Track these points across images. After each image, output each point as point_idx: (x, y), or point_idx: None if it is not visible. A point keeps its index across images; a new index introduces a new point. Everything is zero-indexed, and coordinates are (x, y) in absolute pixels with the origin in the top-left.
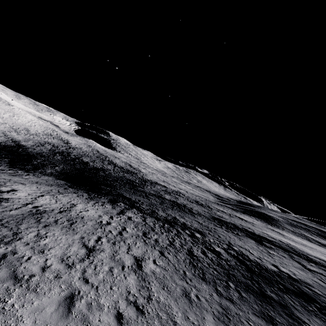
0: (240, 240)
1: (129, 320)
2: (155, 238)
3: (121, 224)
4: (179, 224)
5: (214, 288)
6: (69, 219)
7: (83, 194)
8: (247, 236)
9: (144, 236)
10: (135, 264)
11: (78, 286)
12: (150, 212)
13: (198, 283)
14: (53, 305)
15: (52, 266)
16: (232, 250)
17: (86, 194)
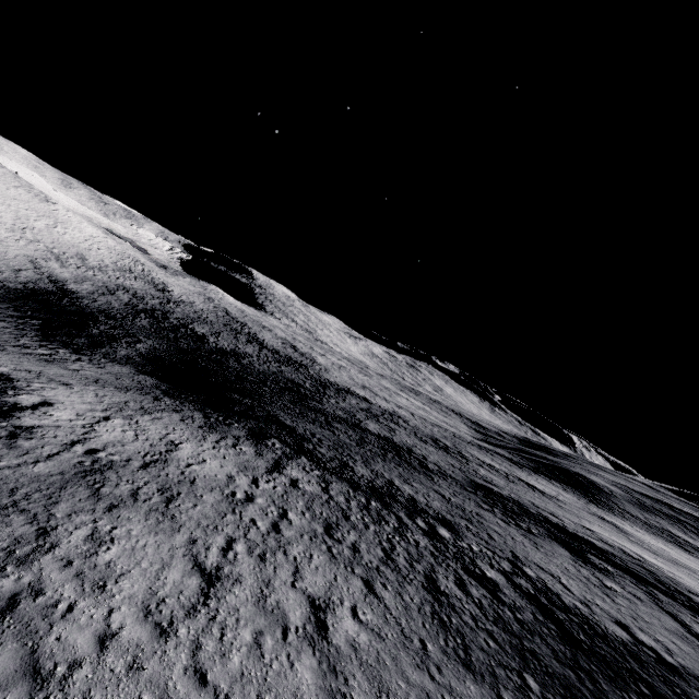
0: (537, 547)
1: None
2: (351, 540)
3: (278, 502)
4: (400, 502)
5: (495, 694)
6: (163, 486)
7: (194, 416)
8: (550, 537)
9: (328, 536)
10: (311, 619)
11: (183, 695)
12: (336, 465)
13: (457, 680)
14: None
15: (122, 631)
16: (523, 578)
17: (200, 416)
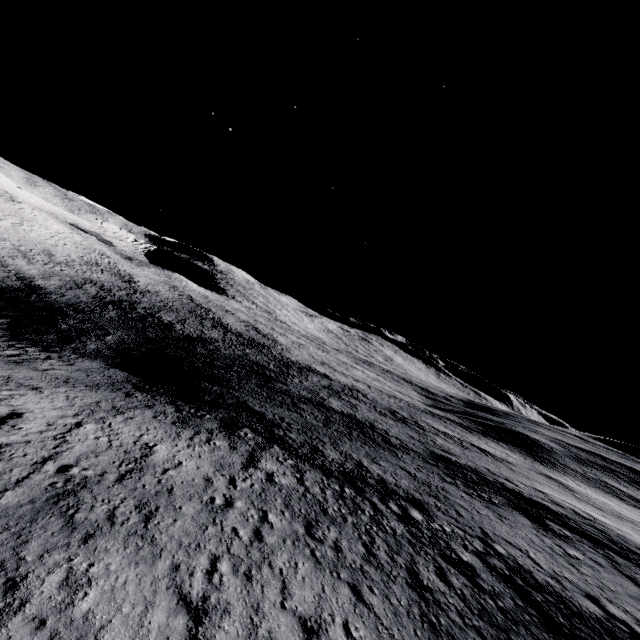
0: (502, 519)
1: None
2: (332, 538)
3: (257, 502)
4: (372, 485)
5: None
6: (140, 501)
7: (166, 410)
8: (511, 506)
9: (309, 536)
10: None
11: None
12: (307, 451)
13: None
14: None
15: None
16: (496, 558)
17: (172, 410)
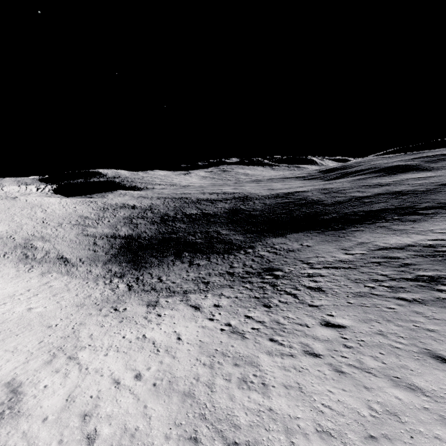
0: None
1: None
2: None
3: None
4: None
5: None
6: None
7: (389, 224)
8: None
9: None
10: None
11: None
12: None
13: None
14: None
15: None
16: None
17: (387, 223)
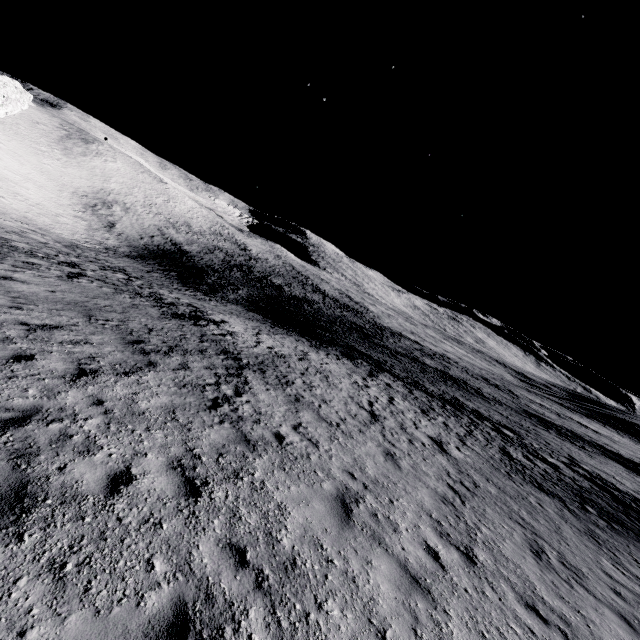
0: (592, 458)
1: (465, 496)
2: (441, 420)
3: (384, 392)
4: (468, 410)
5: (563, 504)
6: (317, 370)
7: (301, 339)
8: (605, 456)
9: (425, 414)
10: (434, 444)
11: (389, 447)
12: (411, 382)
13: (535, 492)
14: (380, 456)
15: (347, 419)
16: (580, 469)
17: (304, 340)
